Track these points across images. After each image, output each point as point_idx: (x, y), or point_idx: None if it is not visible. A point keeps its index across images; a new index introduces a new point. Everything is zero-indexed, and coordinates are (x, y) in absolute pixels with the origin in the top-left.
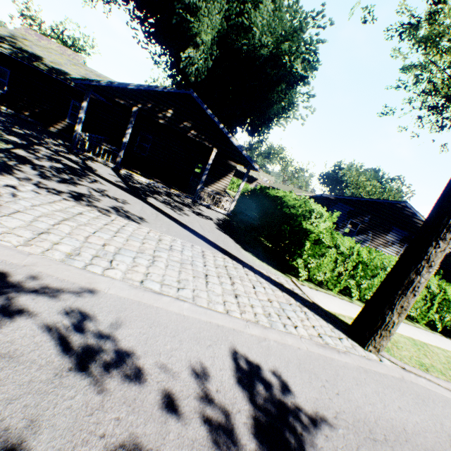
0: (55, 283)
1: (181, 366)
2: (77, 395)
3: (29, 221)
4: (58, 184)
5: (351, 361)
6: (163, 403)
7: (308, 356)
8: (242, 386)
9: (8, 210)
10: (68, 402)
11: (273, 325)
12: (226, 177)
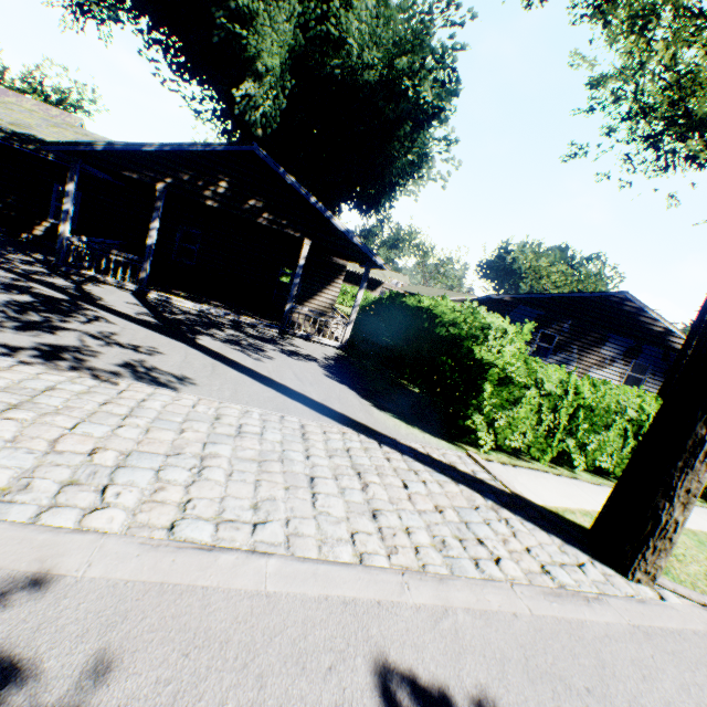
0: None
1: None
2: None
3: None
4: (15, 335)
5: (615, 618)
6: None
7: (537, 632)
8: None
9: None
10: None
11: (456, 569)
12: (332, 286)
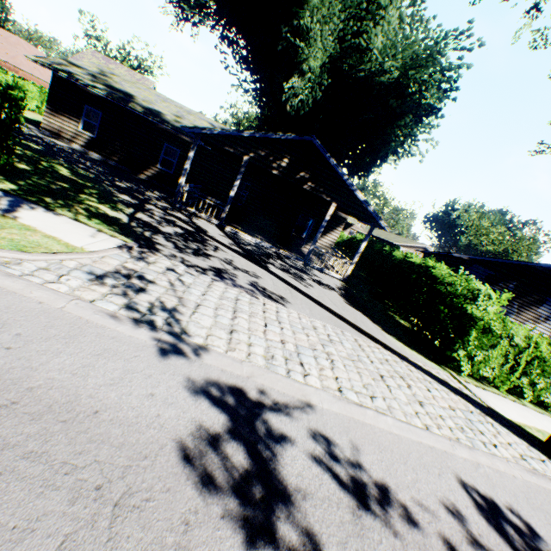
0: (281, 398)
1: (433, 502)
2: (382, 539)
3: (214, 317)
4: (196, 259)
5: None
6: (447, 549)
7: (528, 488)
8: (495, 529)
9: (191, 303)
10: (380, 547)
11: (474, 444)
12: (334, 231)
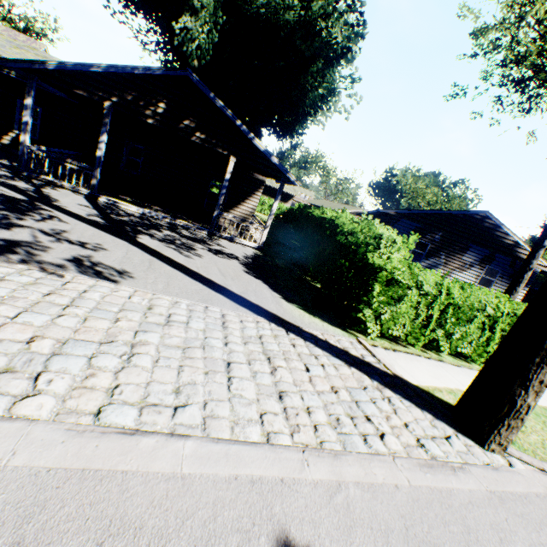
0: None
1: None
2: None
3: None
4: None
5: (476, 486)
6: None
7: (415, 503)
8: None
9: None
10: None
11: (348, 445)
12: (253, 197)
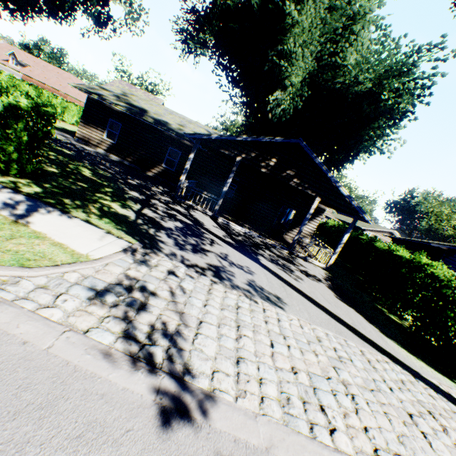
0: None
1: None
2: None
3: (218, 338)
4: (195, 256)
5: None
6: None
7: None
8: None
9: (193, 320)
10: None
11: None
12: (313, 221)
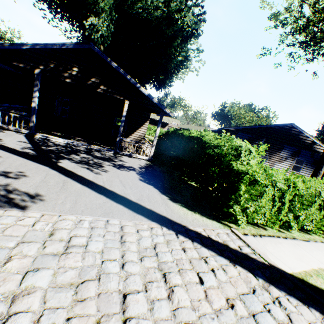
0: None
1: None
2: None
3: None
4: None
5: None
6: None
7: None
8: None
9: None
10: None
11: None
12: (143, 126)
